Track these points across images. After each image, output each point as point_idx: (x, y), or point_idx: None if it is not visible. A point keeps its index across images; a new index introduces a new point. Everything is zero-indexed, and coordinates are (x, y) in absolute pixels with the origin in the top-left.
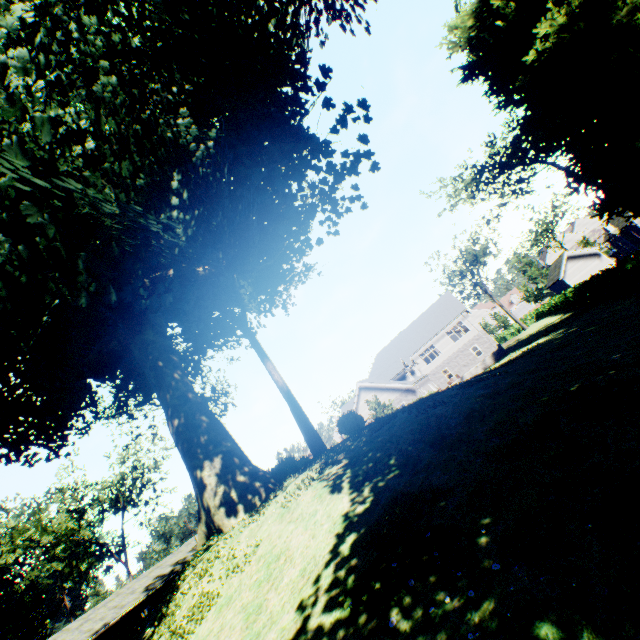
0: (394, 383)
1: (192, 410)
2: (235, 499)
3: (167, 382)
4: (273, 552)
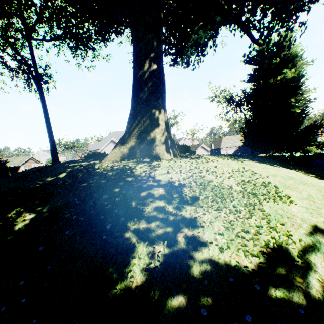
0: None
1: (163, 70)
2: (169, 145)
3: (159, 33)
4: (282, 176)
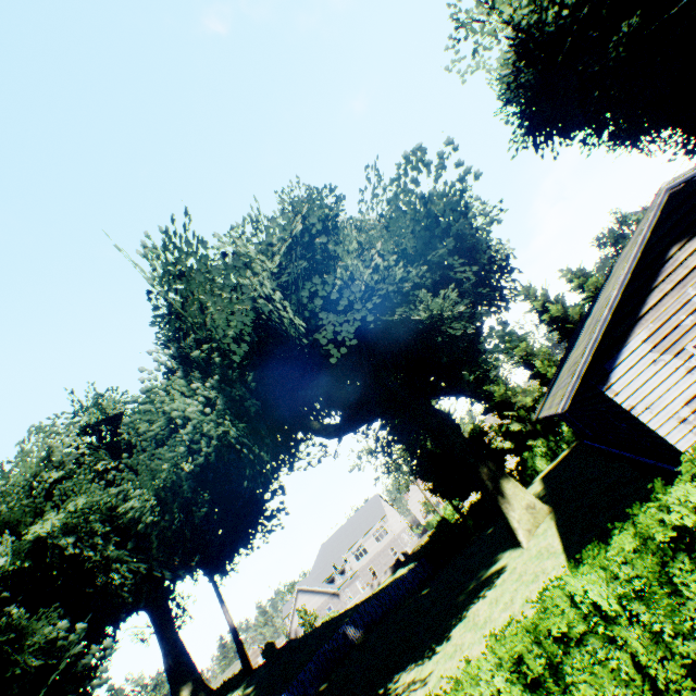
0: (324, 587)
1: (179, 652)
2: None
3: (167, 634)
4: None
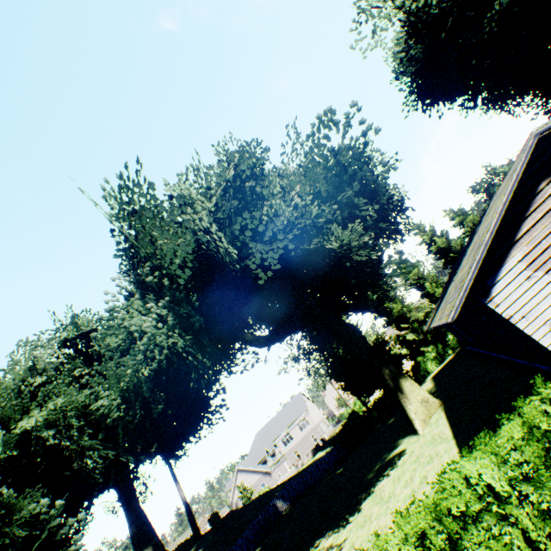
0: (258, 467)
1: (141, 522)
2: None
3: (131, 507)
4: None
